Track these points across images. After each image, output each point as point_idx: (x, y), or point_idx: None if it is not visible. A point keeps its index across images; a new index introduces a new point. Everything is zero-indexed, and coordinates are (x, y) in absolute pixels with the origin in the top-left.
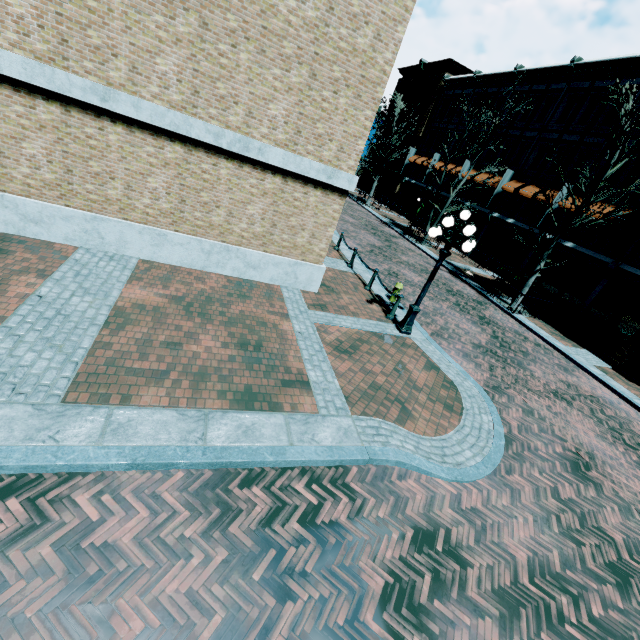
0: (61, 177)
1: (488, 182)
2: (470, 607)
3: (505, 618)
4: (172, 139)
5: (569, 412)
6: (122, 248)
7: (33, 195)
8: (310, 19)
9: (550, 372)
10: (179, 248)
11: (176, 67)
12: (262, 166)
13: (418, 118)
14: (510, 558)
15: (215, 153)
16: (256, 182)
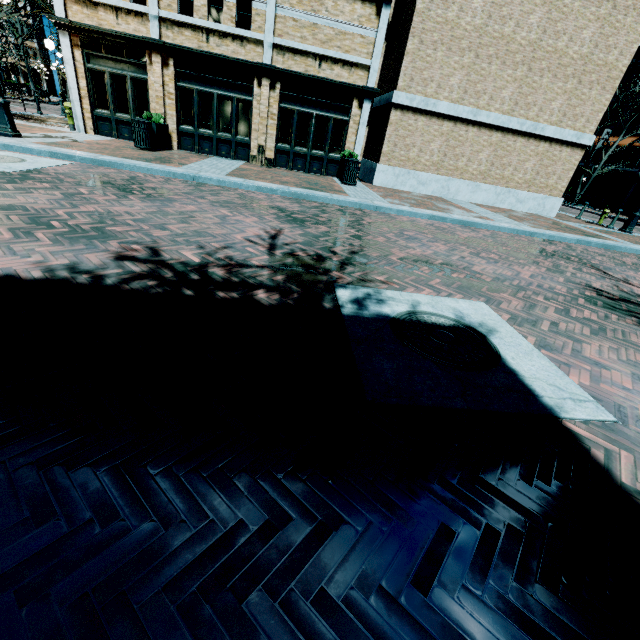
0: (440, 159)
1: None
2: None
3: None
4: (497, 131)
5: None
6: (456, 195)
7: (425, 170)
8: (584, 54)
9: None
10: (484, 193)
11: (510, 93)
12: (539, 138)
13: None
14: None
15: (516, 135)
16: (534, 148)
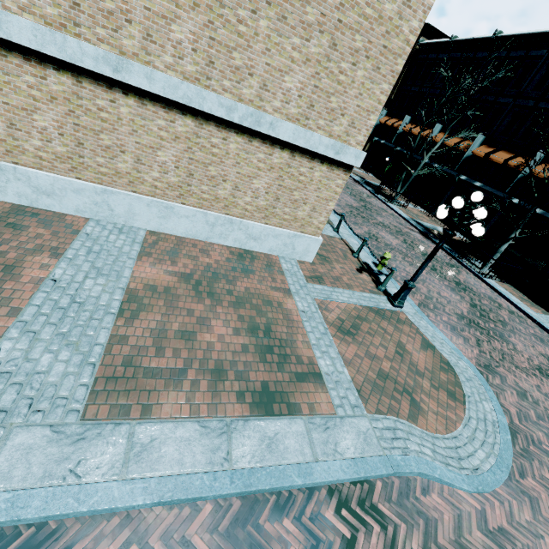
0: (72, 150)
1: (462, 147)
2: None
3: None
4: (183, 112)
5: None
6: (130, 219)
7: (45, 167)
8: None
9: (529, 344)
10: (185, 220)
11: (192, 35)
12: (271, 140)
13: None
14: None
15: (226, 127)
16: (264, 157)
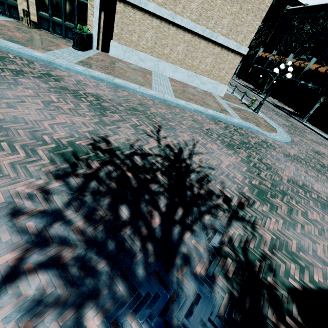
0: (153, 45)
1: (301, 63)
2: (276, 152)
3: (285, 156)
4: (188, 32)
5: (319, 146)
6: (163, 72)
7: (143, 51)
8: None
9: (314, 138)
10: (181, 74)
11: (196, 6)
12: (215, 43)
13: (267, 32)
14: (288, 152)
15: (201, 38)
16: (211, 49)
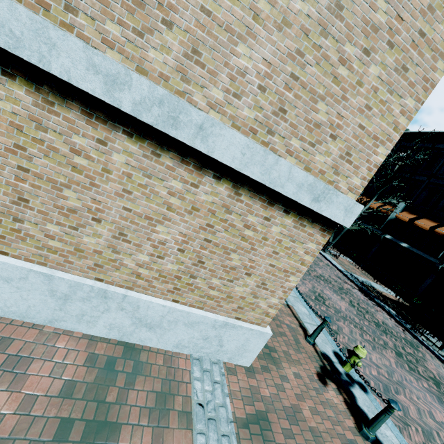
0: None
1: (390, 210)
2: None
3: None
4: (7, 70)
5: None
6: None
7: None
8: None
9: None
10: (1, 285)
11: None
12: (198, 160)
13: None
14: None
15: (106, 118)
16: (181, 187)
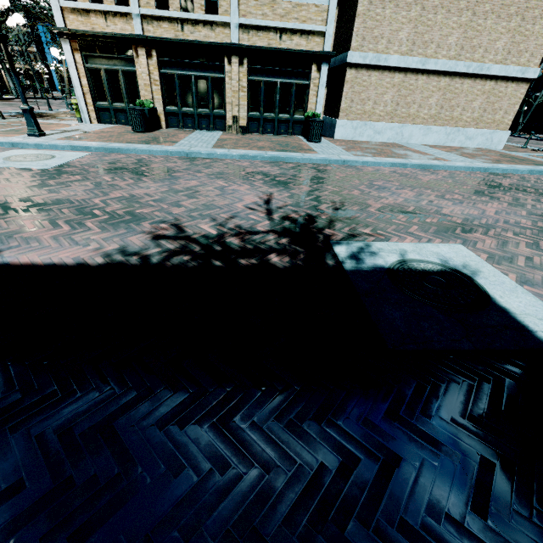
0: (393, 108)
1: None
2: None
3: None
4: (445, 76)
5: None
6: (409, 140)
7: (380, 120)
8: None
9: None
10: (435, 134)
11: (456, 39)
12: (485, 78)
13: None
14: None
15: (463, 77)
16: (480, 88)
